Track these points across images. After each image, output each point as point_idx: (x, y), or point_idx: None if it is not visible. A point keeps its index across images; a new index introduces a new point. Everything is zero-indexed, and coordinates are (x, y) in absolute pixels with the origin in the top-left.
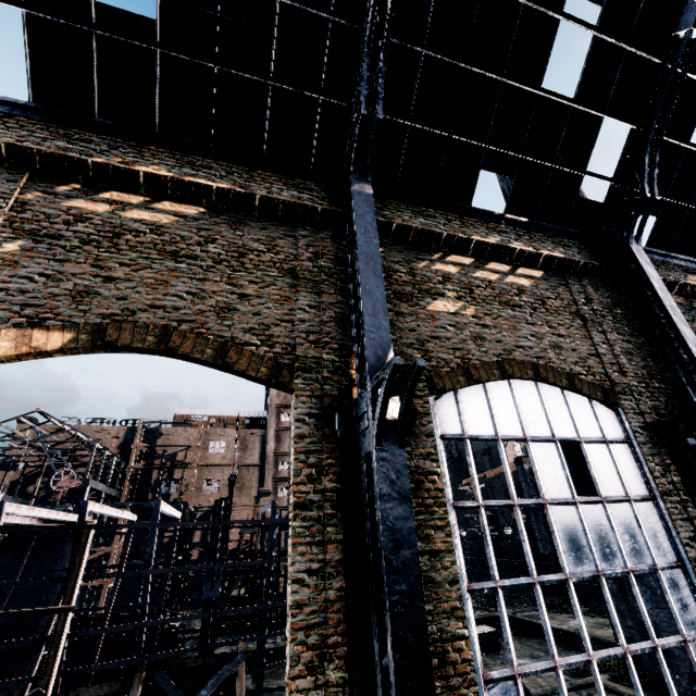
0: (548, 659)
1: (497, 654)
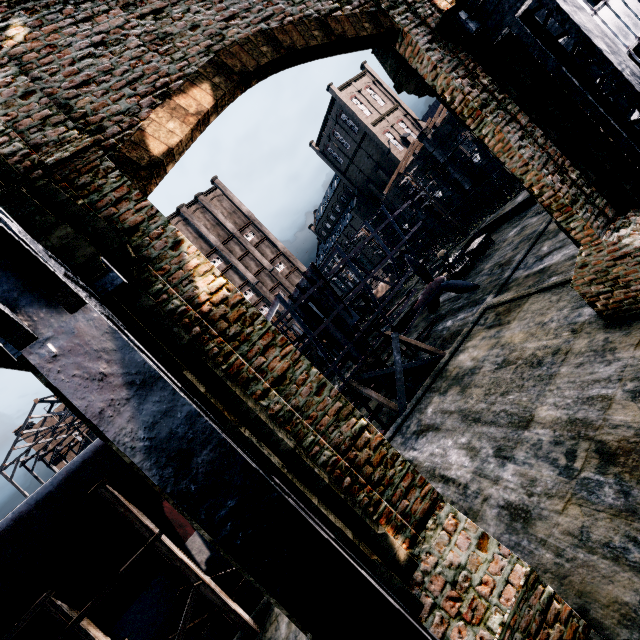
0: (525, 220)
1: (494, 244)
